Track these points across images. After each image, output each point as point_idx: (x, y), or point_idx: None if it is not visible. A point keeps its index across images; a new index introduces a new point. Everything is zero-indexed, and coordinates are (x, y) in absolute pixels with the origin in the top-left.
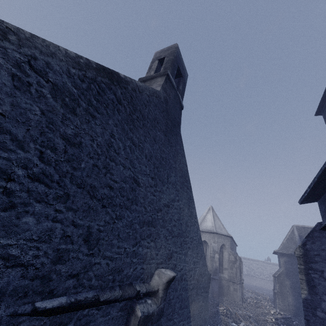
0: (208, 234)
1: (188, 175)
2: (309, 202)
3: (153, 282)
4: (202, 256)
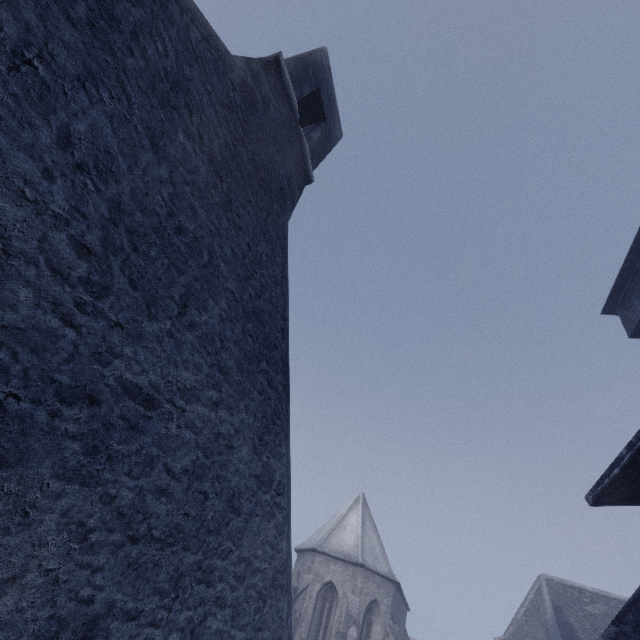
0: (342, 565)
1: (282, 349)
2: (617, 504)
3: None
4: None
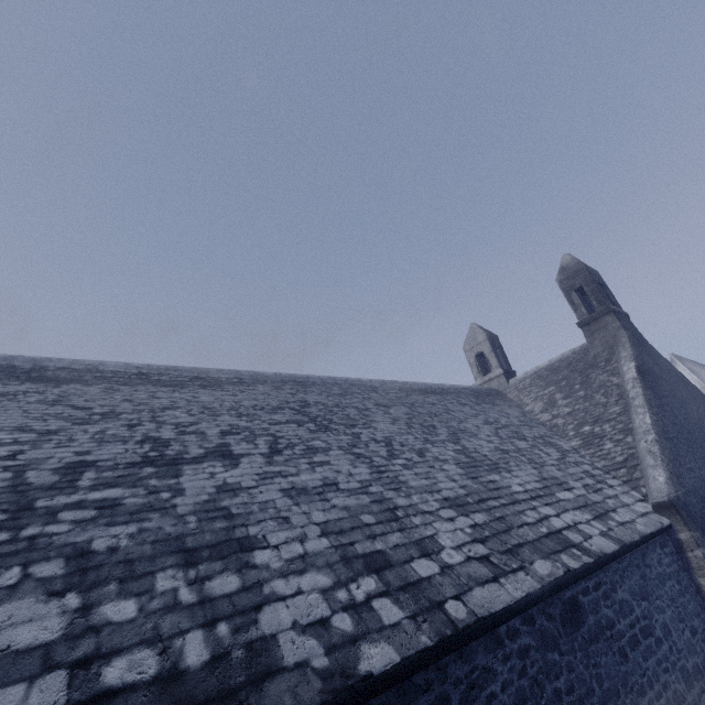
0: None
1: (683, 376)
2: None
3: None
4: None
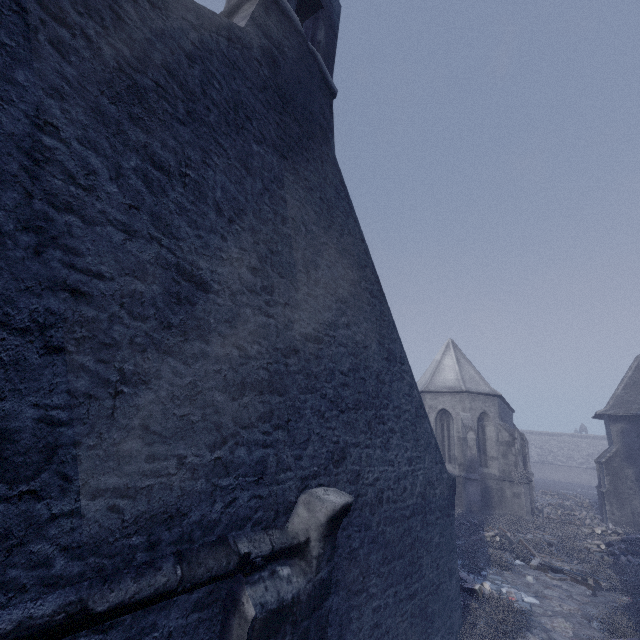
0: (449, 396)
1: (370, 265)
2: None
3: (293, 525)
4: (430, 445)
